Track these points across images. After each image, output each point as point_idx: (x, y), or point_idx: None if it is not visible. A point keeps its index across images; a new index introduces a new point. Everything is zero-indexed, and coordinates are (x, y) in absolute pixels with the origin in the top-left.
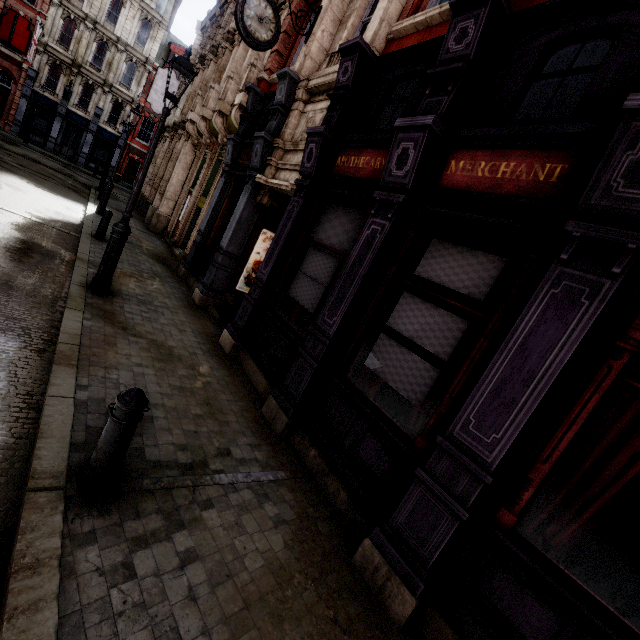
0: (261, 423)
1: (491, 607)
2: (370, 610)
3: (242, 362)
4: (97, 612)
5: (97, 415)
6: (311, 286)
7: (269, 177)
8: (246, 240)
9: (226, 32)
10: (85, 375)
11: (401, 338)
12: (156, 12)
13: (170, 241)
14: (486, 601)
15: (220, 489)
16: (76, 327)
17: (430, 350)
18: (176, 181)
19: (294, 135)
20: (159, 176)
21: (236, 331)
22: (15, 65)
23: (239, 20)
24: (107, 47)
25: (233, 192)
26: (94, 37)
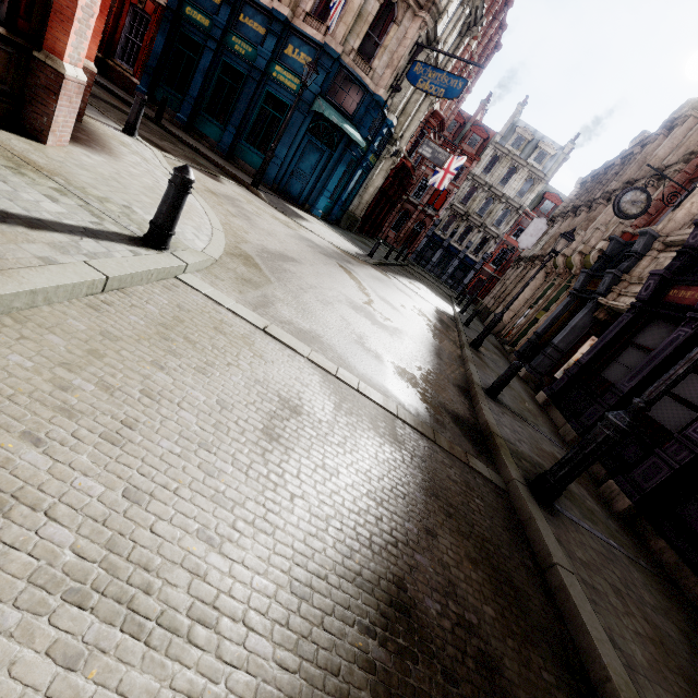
0: (556, 433)
1: (681, 517)
2: (601, 500)
3: (549, 411)
4: (496, 413)
5: (485, 382)
6: (621, 369)
7: (609, 300)
8: (575, 341)
9: (604, 192)
10: (478, 370)
11: (682, 403)
12: (541, 172)
13: (503, 340)
14: (678, 515)
15: (533, 428)
16: (470, 355)
17: (696, 404)
18: (521, 298)
19: (642, 273)
20: (505, 293)
21: (550, 392)
22: (429, 218)
23: (615, 205)
24: (492, 201)
25: (574, 308)
26: (486, 196)
